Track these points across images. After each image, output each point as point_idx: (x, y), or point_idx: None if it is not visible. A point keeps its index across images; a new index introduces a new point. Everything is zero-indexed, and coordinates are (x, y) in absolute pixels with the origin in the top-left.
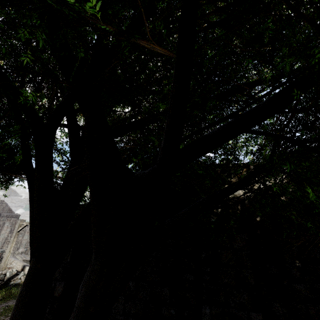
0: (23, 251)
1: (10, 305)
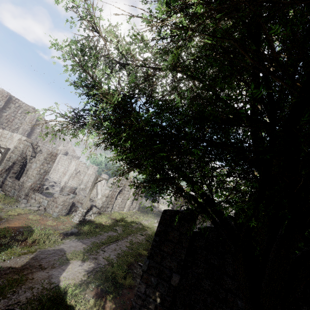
0: (83, 188)
1: (96, 242)
